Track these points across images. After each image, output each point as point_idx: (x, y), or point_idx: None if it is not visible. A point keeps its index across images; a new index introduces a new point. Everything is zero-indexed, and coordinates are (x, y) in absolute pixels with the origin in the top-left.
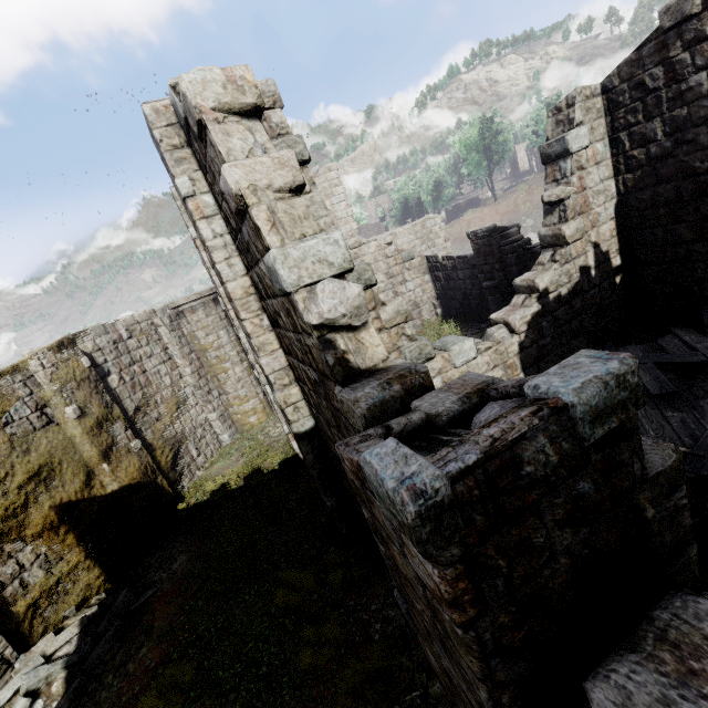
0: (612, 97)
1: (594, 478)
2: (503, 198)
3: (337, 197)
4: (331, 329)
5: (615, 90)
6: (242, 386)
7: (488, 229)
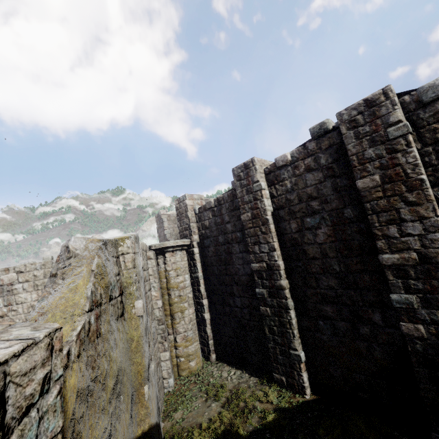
0: None
1: None
2: None
3: None
4: None
5: None
6: (191, 327)
7: None
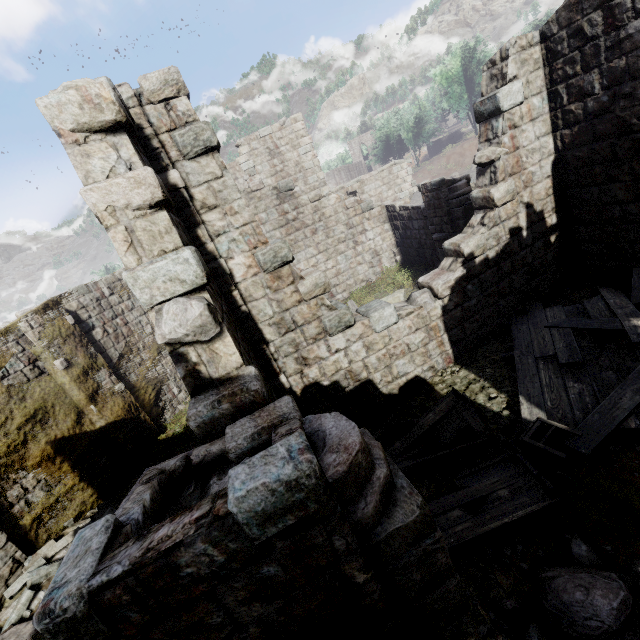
0: (550, 46)
1: (280, 563)
2: None
3: (304, 148)
4: (184, 342)
5: (554, 38)
6: None
7: (436, 183)
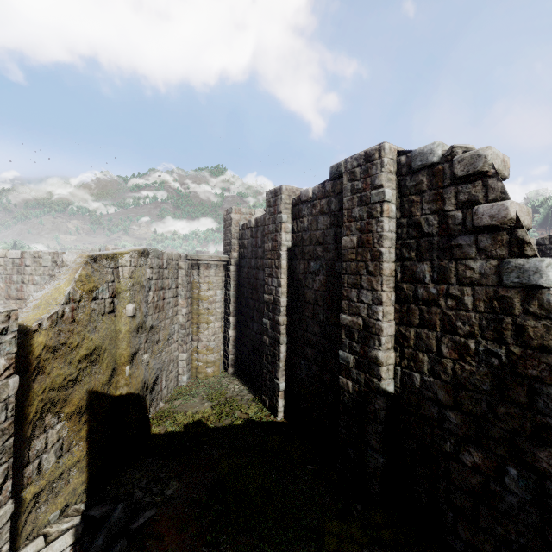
0: (542, 249)
1: None
2: None
3: None
4: None
5: (545, 246)
6: (214, 339)
7: None
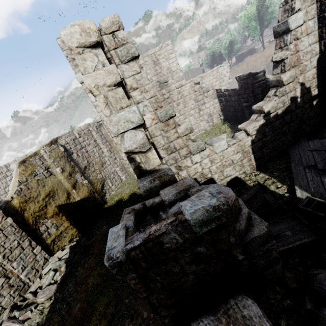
0: None
1: (206, 246)
2: (269, 47)
3: (172, 59)
4: (133, 152)
5: None
6: None
7: (246, 75)
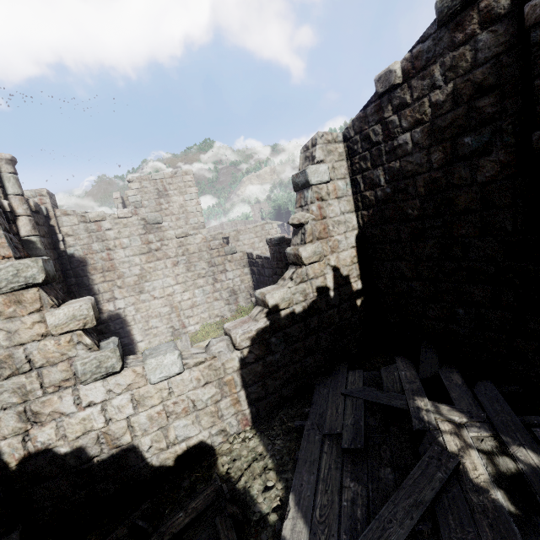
0: (350, 145)
1: None
2: None
3: (190, 195)
4: None
5: (352, 139)
6: None
7: (278, 239)
